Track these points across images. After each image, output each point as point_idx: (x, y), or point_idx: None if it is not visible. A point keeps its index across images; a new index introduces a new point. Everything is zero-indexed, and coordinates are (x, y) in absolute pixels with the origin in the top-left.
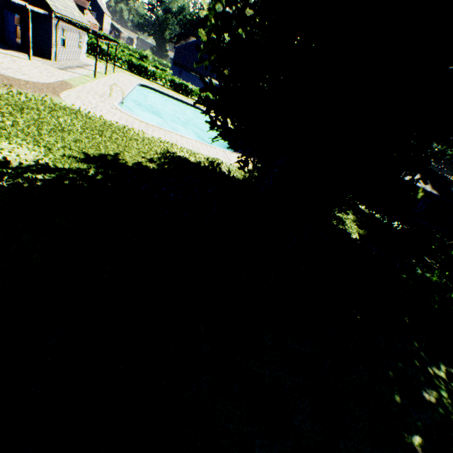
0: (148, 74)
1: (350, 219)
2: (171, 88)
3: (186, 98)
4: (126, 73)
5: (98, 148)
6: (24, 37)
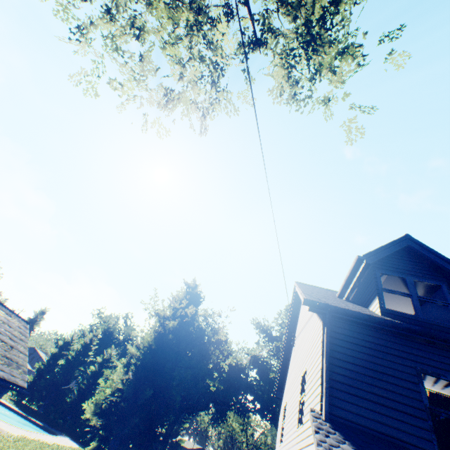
0: None
1: None
2: None
3: None
4: None
5: None
6: None
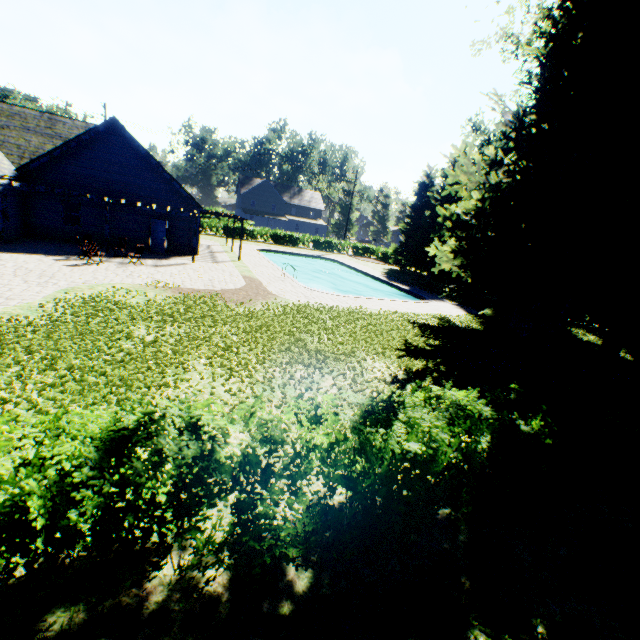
0: (248, 235)
1: (597, 340)
2: (274, 242)
3: (296, 248)
4: (229, 241)
5: (391, 340)
6: (170, 240)
